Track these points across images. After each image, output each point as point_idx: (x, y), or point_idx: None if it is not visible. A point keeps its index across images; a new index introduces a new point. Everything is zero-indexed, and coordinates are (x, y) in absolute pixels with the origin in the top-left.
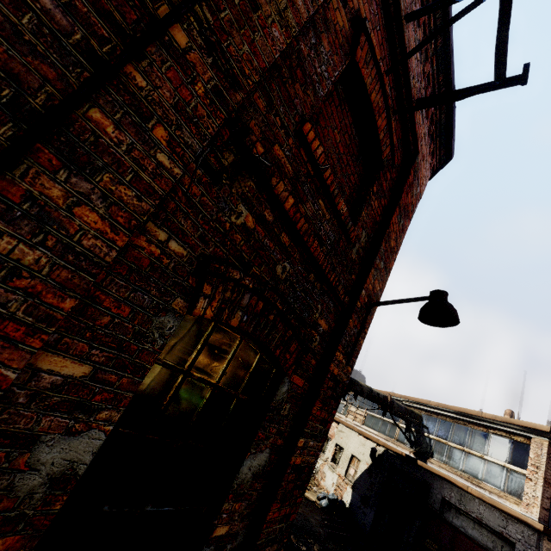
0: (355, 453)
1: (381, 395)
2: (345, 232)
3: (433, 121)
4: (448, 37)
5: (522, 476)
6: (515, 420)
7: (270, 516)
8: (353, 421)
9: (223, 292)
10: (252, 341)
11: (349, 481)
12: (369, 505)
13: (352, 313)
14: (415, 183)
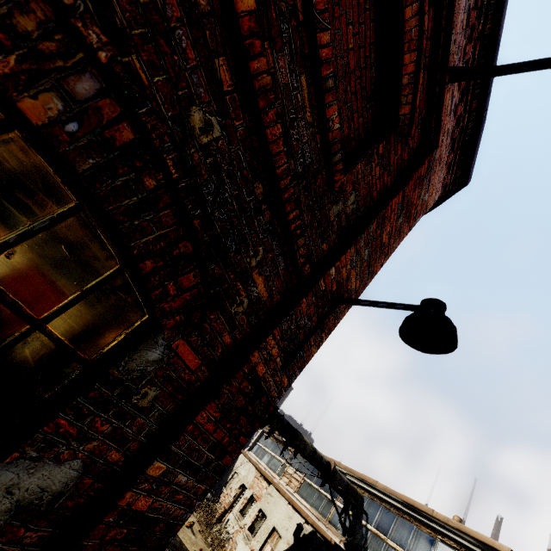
0: (278, 526)
1: (325, 460)
2: (329, 165)
3: (459, 125)
4: (498, 23)
5: None
6: (470, 530)
7: None
8: (286, 485)
9: (10, 2)
10: (105, 227)
11: None
12: None
13: (309, 291)
14: (425, 184)
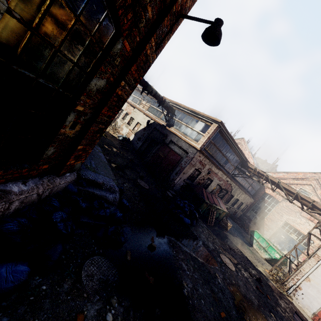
0: (139, 121)
1: (161, 96)
2: None
3: None
4: None
5: (202, 136)
6: (211, 117)
7: (103, 112)
8: (142, 108)
9: None
10: None
11: (134, 132)
12: (141, 141)
13: (168, 13)
14: None
